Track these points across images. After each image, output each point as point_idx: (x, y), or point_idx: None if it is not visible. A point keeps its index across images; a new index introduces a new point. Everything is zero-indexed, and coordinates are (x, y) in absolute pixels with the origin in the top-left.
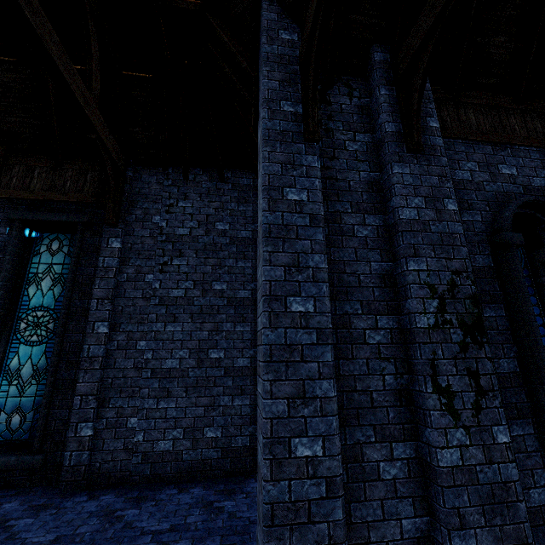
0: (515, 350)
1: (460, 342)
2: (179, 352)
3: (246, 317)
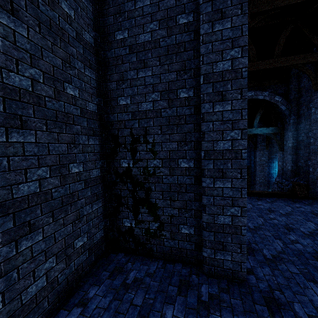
0: None
1: None
2: (36, 171)
3: (95, 131)
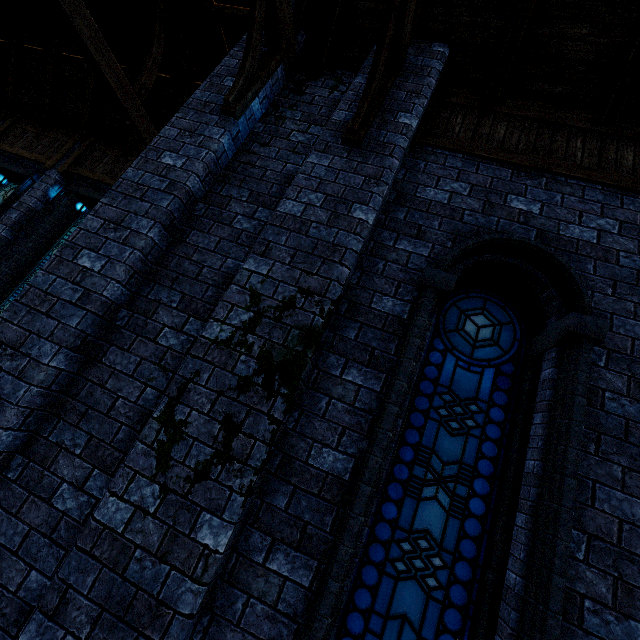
0: (363, 447)
1: (243, 377)
2: None
3: None
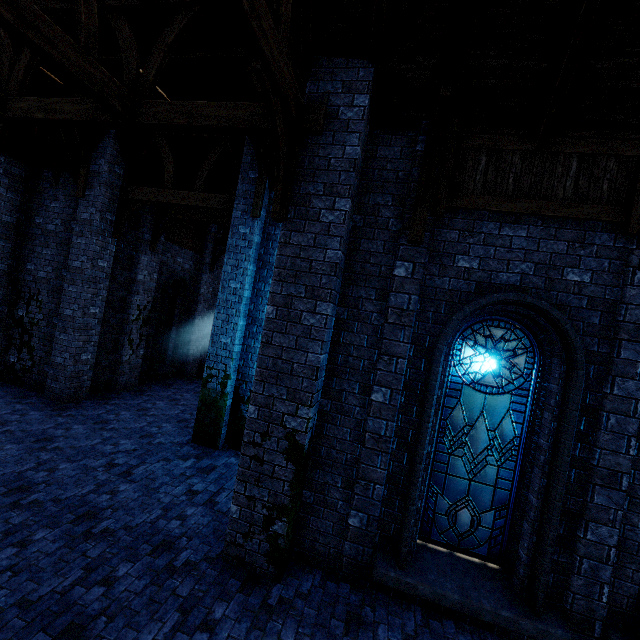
0: (155, 327)
1: (141, 325)
2: None
3: (1, 284)
